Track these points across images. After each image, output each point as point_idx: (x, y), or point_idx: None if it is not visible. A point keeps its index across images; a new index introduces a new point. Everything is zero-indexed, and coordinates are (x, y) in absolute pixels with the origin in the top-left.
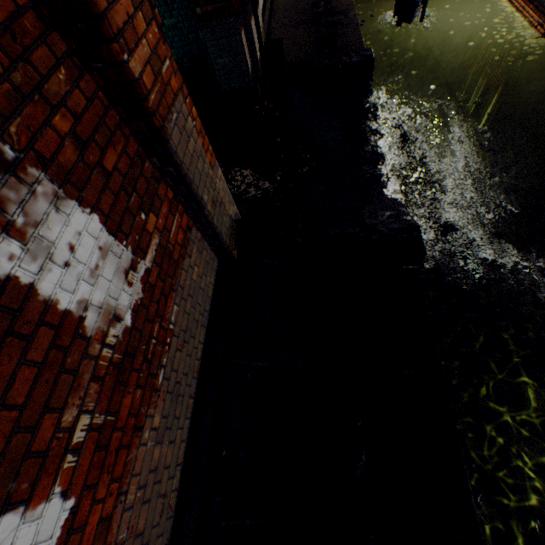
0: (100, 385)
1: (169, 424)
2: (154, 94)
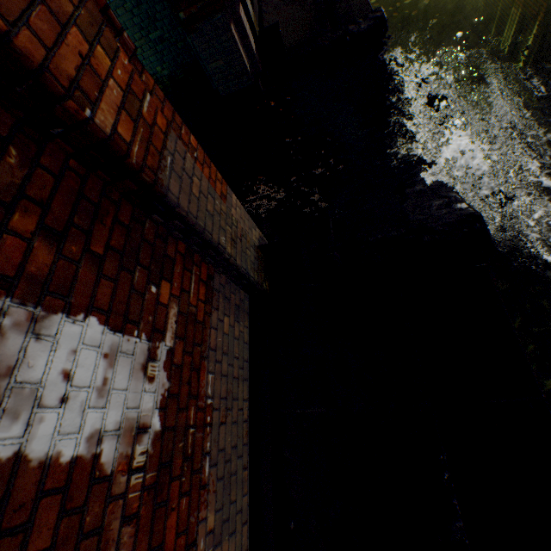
0: (134, 524)
1: (226, 514)
2: (137, 145)
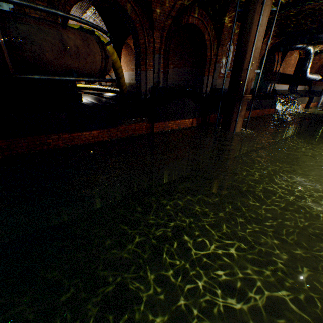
0: None
1: None
2: None
